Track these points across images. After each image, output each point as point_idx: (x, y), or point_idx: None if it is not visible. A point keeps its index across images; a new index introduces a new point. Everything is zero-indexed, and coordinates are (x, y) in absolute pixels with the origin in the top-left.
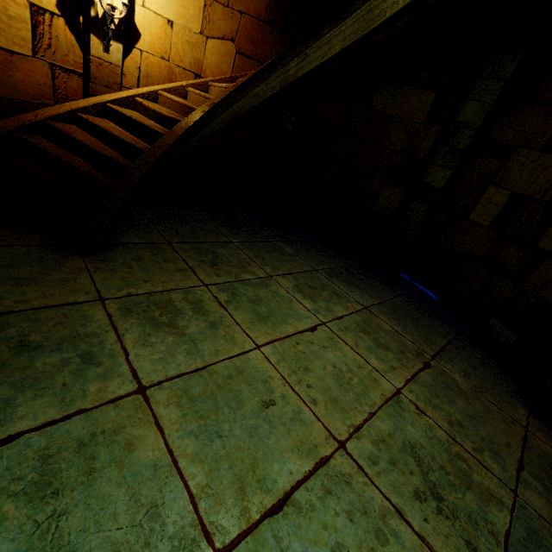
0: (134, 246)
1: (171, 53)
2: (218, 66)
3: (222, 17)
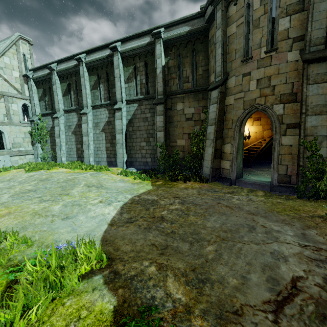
0: (255, 167)
1: (256, 136)
2: (267, 135)
3: (266, 127)
